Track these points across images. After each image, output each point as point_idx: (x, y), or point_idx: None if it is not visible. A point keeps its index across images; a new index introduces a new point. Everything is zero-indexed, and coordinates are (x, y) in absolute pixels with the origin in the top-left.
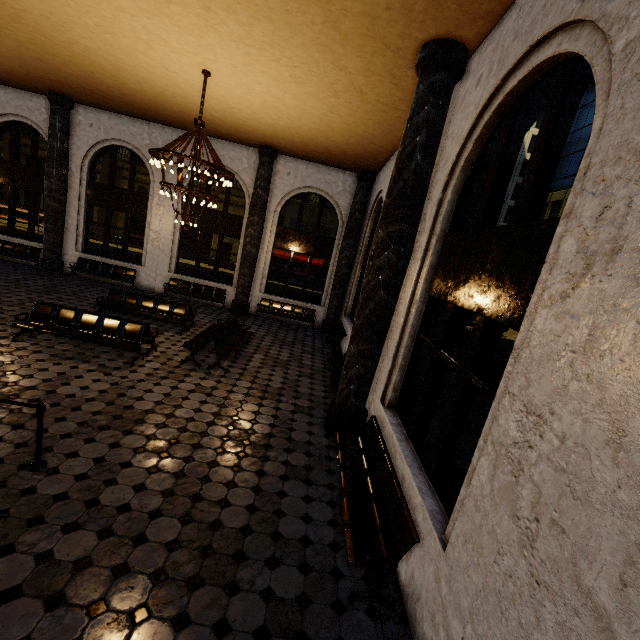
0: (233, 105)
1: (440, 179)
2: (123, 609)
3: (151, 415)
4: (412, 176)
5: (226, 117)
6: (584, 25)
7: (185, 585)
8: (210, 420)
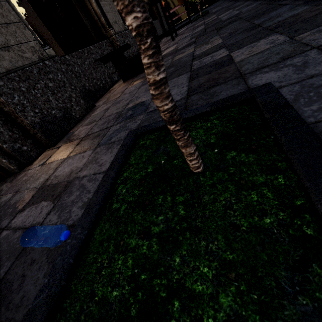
0: None
1: None
2: None
3: None
4: None
5: None
6: None
7: None
8: None
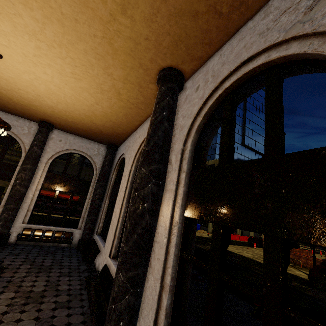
0: (21, 87)
1: (179, 138)
2: None
3: None
4: (163, 134)
5: (13, 96)
6: (290, 42)
7: None
8: None
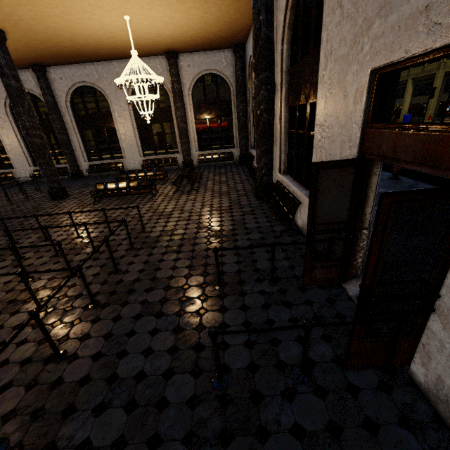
0: (145, 31)
1: (279, 38)
2: (201, 250)
3: (174, 212)
4: (263, 42)
5: (141, 41)
6: None
7: (218, 243)
8: (200, 207)
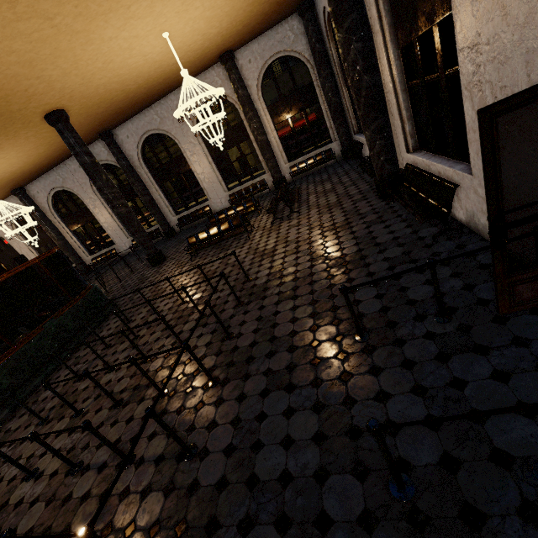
0: (189, 43)
1: None
2: (323, 288)
3: (277, 246)
4: None
5: (189, 57)
6: None
7: (343, 274)
8: (308, 232)
